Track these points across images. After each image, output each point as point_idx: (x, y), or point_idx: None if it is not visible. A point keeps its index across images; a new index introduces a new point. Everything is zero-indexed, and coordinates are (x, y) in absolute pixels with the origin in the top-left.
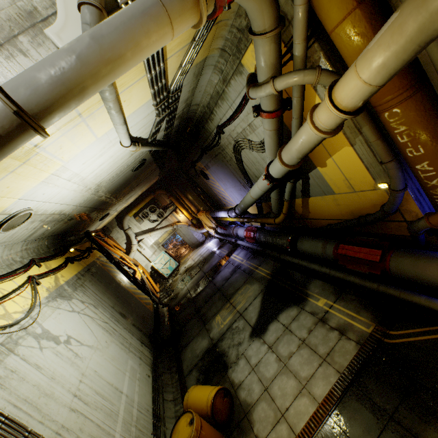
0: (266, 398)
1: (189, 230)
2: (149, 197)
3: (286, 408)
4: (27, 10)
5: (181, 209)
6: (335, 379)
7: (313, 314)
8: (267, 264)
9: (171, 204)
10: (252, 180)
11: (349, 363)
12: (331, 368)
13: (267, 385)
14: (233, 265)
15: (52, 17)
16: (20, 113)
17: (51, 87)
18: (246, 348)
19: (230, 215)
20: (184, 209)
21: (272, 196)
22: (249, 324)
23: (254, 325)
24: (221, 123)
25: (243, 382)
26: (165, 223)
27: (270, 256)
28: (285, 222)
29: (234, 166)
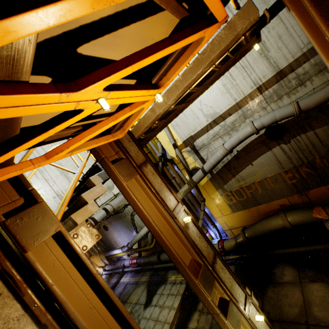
0: (157, 323)
1: None
2: None
3: (166, 319)
4: (108, 186)
5: None
6: (180, 298)
7: (170, 283)
8: (146, 274)
9: None
10: (138, 228)
11: (184, 290)
12: (179, 295)
13: (156, 319)
14: (124, 284)
15: (112, 187)
16: (115, 209)
17: (119, 204)
18: (143, 314)
19: (123, 250)
20: None
21: (149, 234)
22: (142, 304)
23: (145, 302)
24: (127, 203)
25: (145, 326)
26: None
27: (147, 269)
28: (153, 250)
29: (129, 222)
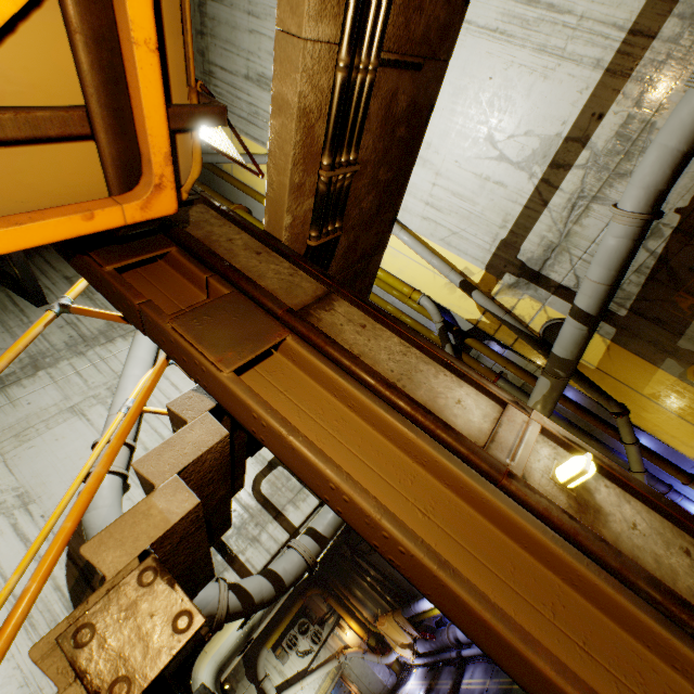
0: None
1: (365, 662)
2: (297, 604)
3: None
4: None
5: (346, 618)
6: None
7: None
8: None
9: (329, 612)
10: None
11: None
12: None
13: None
14: None
15: None
16: None
17: None
18: None
19: None
20: (352, 618)
21: None
22: None
23: None
24: None
25: None
26: (325, 653)
27: None
28: None
29: None
